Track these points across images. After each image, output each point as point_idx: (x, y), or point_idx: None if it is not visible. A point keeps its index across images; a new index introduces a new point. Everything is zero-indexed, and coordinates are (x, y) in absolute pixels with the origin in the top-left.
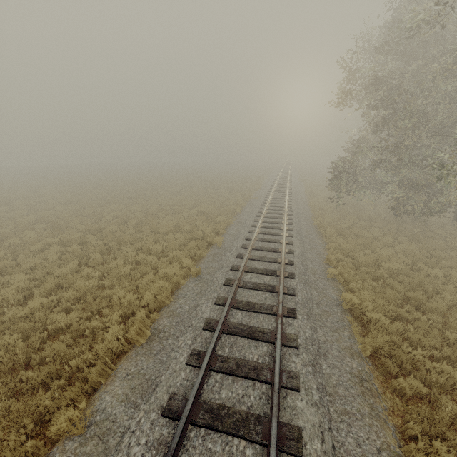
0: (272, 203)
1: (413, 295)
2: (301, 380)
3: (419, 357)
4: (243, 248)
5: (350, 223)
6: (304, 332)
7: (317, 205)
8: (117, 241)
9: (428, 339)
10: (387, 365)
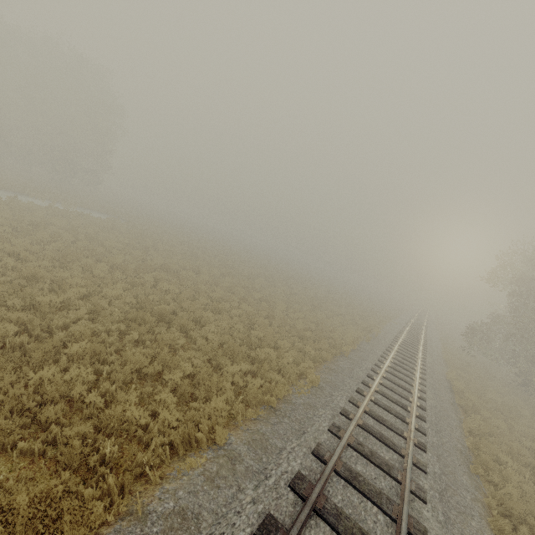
0: (410, 331)
1: (500, 408)
2: (427, 386)
3: (487, 415)
4: (393, 342)
5: (474, 371)
6: (429, 380)
7: (449, 350)
8: (312, 306)
9: (497, 420)
10: (468, 409)
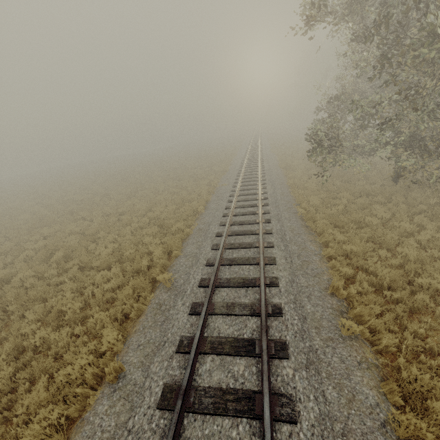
0: (242, 190)
1: None
2: None
3: None
4: (202, 286)
5: (343, 203)
6: None
7: (296, 182)
8: (18, 303)
9: None
10: None
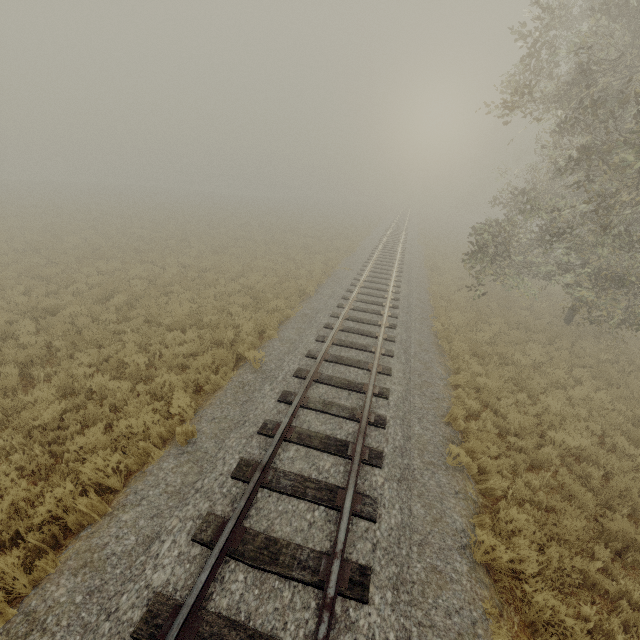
0: (369, 281)
1: (616, 528)
2: None
3: None
4: (298, 376)
5: (493, 331)
6: None
7: (441, 290)
8: (69, 340)
9: None
10: None
